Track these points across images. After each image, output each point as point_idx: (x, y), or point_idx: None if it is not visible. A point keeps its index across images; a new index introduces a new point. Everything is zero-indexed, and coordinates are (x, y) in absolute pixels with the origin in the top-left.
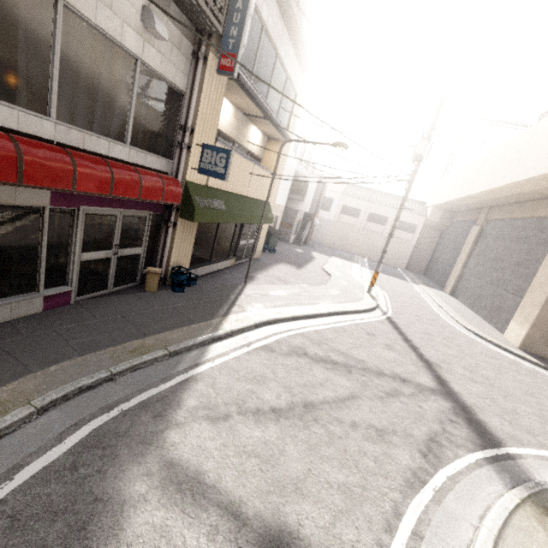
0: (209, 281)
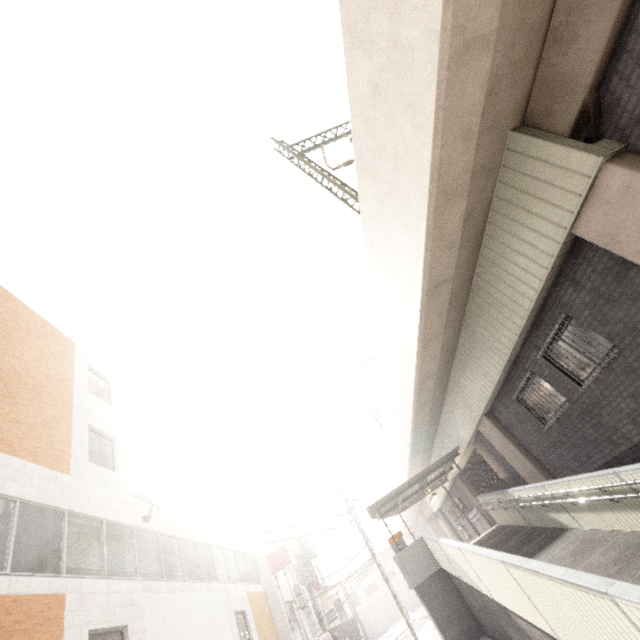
0: None
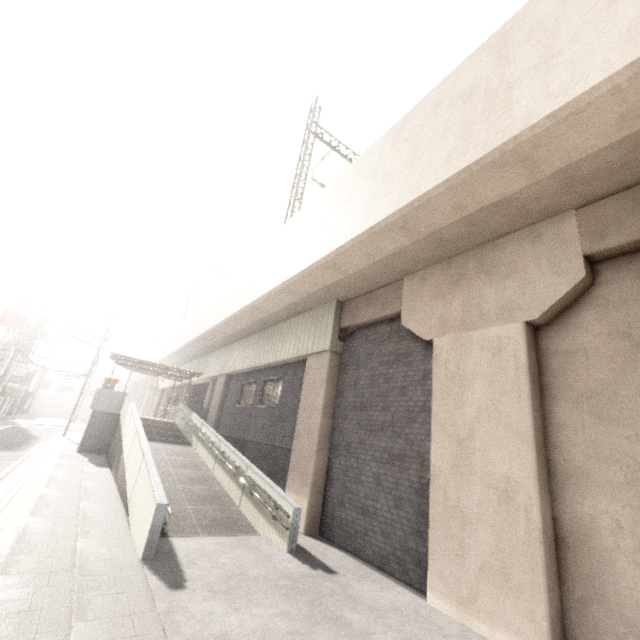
0: None
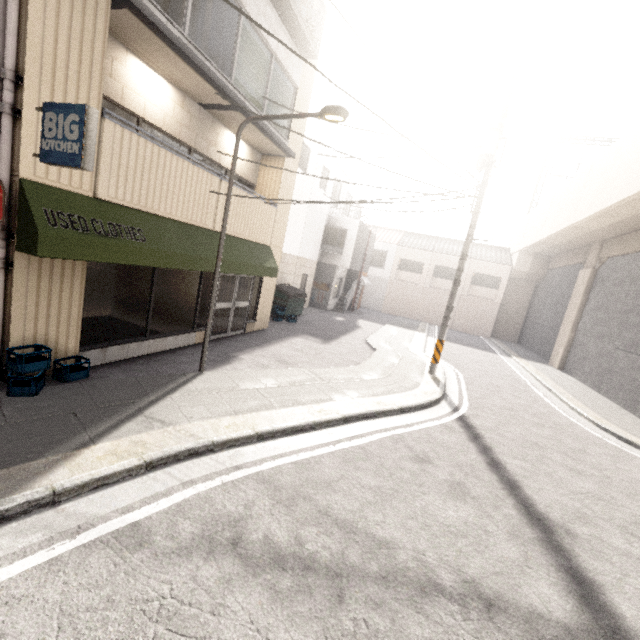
0: (134, 369)
